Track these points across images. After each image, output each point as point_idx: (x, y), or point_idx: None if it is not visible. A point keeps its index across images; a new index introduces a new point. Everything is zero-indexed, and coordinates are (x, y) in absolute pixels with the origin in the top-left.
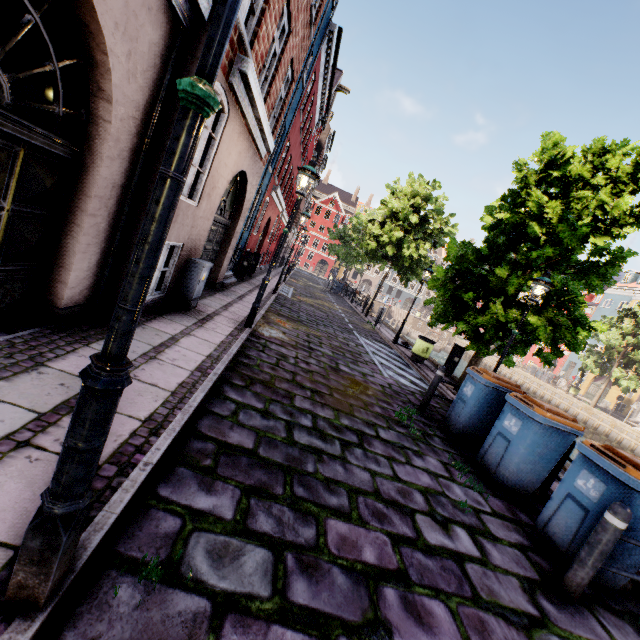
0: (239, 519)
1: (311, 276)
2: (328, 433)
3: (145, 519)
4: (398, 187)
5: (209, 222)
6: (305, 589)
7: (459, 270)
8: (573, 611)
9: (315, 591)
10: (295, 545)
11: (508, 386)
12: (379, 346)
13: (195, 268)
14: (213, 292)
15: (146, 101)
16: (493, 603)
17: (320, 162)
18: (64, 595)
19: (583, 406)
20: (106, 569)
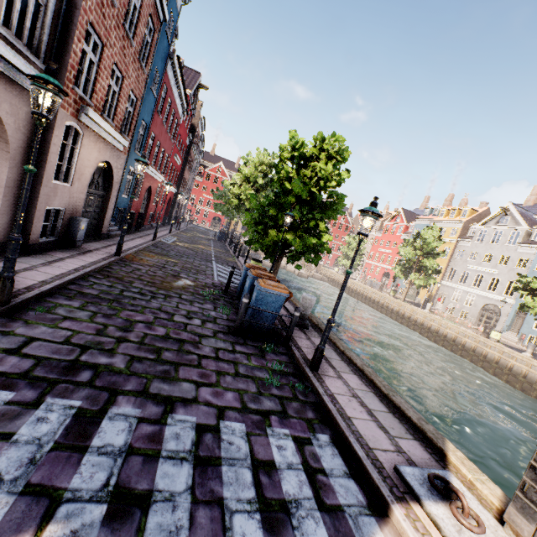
0: (81, 307)
1: (205, 230)
2: (146, 294)
3: (40, 303)
4: (251, 158)
5: (84, 194)
6: (103, 320)
7: (260, 213)
8: (234, 337)
9: (107, 320)
10: (104, 313)
11: (258, 269)
12: (228, 268)
13: (76, 222)
14: (99, 239)
15: (28, 138)
16: (191, 331)
17: (198, 140)
18: (10, 309)
19: (396, 301)
20: (24, 309)
